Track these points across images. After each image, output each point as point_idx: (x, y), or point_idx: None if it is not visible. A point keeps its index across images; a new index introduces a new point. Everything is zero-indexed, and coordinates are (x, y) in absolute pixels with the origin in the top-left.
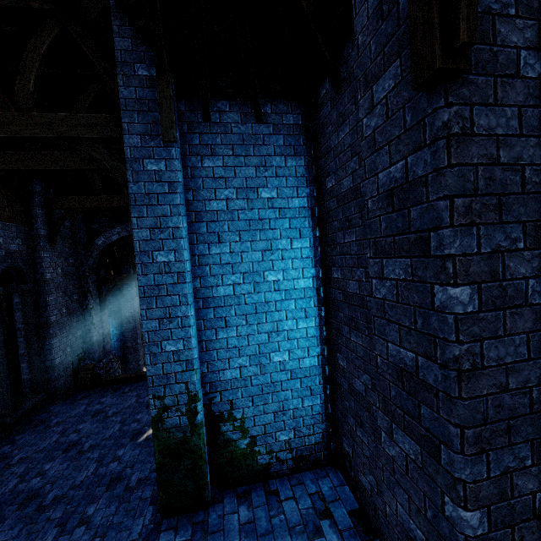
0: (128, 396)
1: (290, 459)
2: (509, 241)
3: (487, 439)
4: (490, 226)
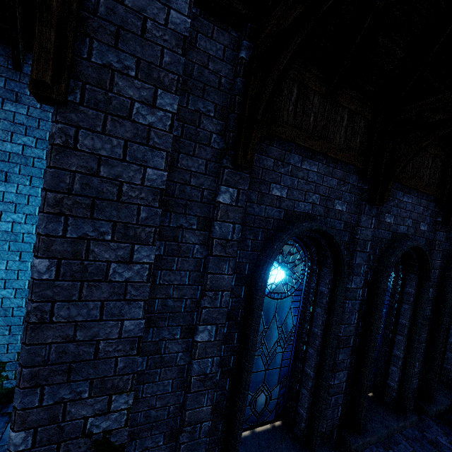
0: None
1: None
2: (97, 233)
3: (45, 377)
4: (80, 218)
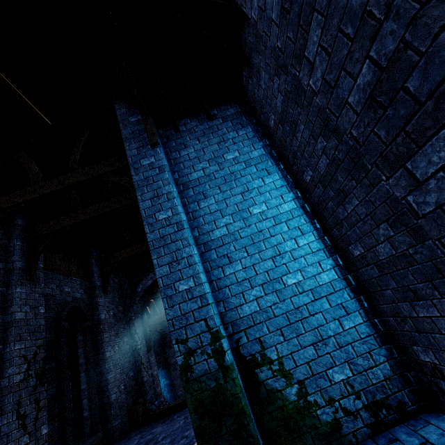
0: (176, 420)
1: (362, 409)
2: None
3: None
4: None
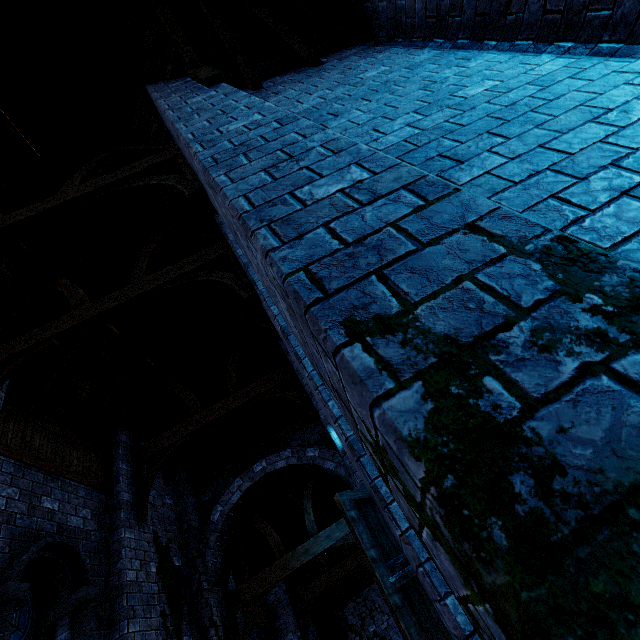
0: None
1: None
2: None
3: None
4: None
